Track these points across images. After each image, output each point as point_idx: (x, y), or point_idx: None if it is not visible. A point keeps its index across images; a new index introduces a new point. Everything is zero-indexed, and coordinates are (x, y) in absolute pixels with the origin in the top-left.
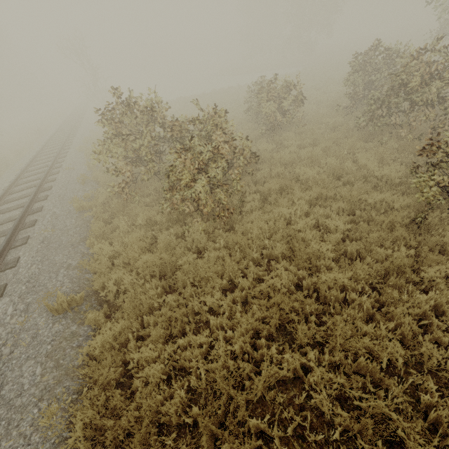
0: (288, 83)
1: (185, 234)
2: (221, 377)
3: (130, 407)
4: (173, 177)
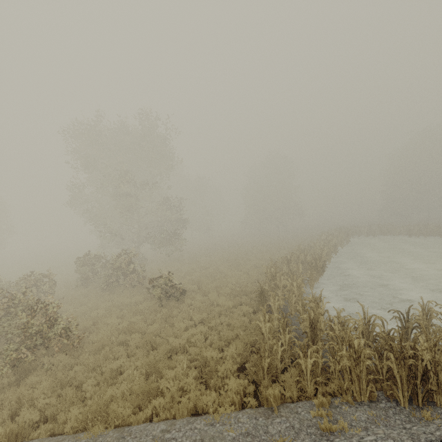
0: (45, 274)
1: (53, 368)
2: (150, 366)
3: (129, 397)
4: (35, 328)
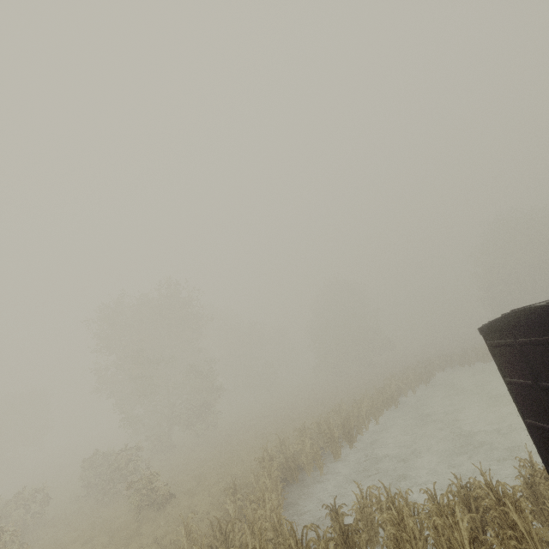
0: (36, 490)
1: None
2: None
3: None
4: None
